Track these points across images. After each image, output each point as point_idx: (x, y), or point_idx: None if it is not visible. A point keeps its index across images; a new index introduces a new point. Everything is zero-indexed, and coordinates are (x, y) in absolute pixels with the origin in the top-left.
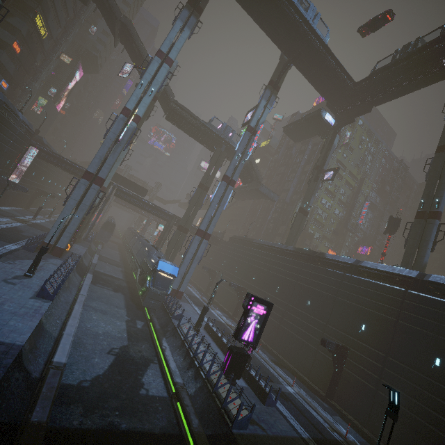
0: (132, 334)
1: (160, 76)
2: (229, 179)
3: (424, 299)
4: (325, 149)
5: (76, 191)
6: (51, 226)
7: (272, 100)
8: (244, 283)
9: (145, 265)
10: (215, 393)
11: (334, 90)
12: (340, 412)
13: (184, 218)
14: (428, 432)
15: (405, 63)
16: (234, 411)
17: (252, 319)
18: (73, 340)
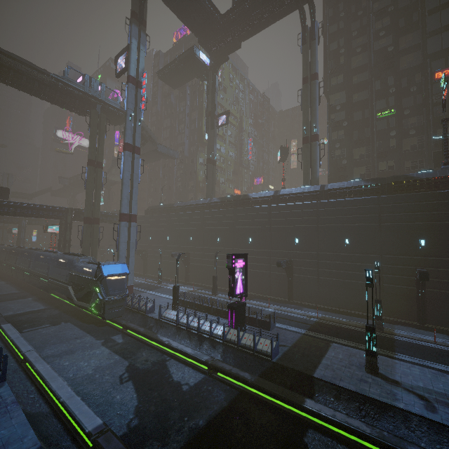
0: (122, 352)
1: None
2: (131, 147)
3: (330, 203)
4: (210, 93)
5: None
6: None
7: (143, 39)
8: (183, 248)
9: (79, 279)
10: (241, 346)
11: (204, 24)
12: (302, 304)
13: (88, 208)
14: (353, 285)
15: None
16: (265, 348)
17: (238, 274)
18: (81, 398)
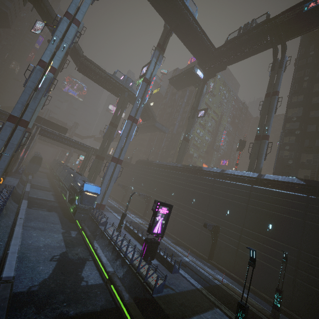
0: (68, 242)
1: (70, 34)
2: (133, 118)
3: (262, 190)
4: (198, 95)
5: (3, 132)
6: None
7: (160, 58)
8: (149, 192)
9: (73, 188)
10: (138, 273)
11: (202, 53)
12: (217, 267)
13: (100, 149)
14: (267, 268)
15: (246, 36)
16: (153, 283)
17: (159, 218)
18: (18, 256)
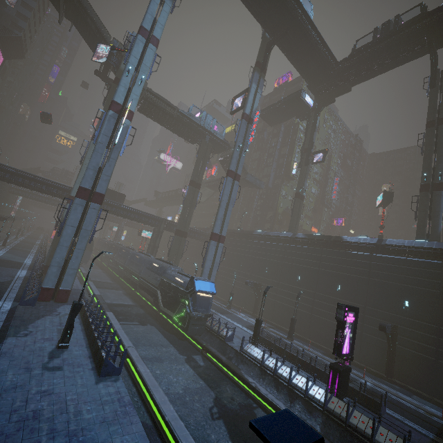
0: (206, 378)
1: (147, 59)
2: (234, 174)
3: None
4: (309, 132)
5: (72, 215)
6: (16, 258)
7: (261, 83)
8: (256, 278)
9: (169, 286)
10: (350, 426)
11: (317, 71)
12: (409, 389)
13: (181, 222)
14: None
15: (389, 41)
16: None
17: (347, 330)
18: (184, 425)
